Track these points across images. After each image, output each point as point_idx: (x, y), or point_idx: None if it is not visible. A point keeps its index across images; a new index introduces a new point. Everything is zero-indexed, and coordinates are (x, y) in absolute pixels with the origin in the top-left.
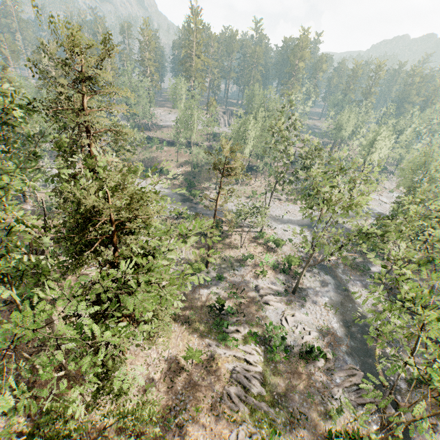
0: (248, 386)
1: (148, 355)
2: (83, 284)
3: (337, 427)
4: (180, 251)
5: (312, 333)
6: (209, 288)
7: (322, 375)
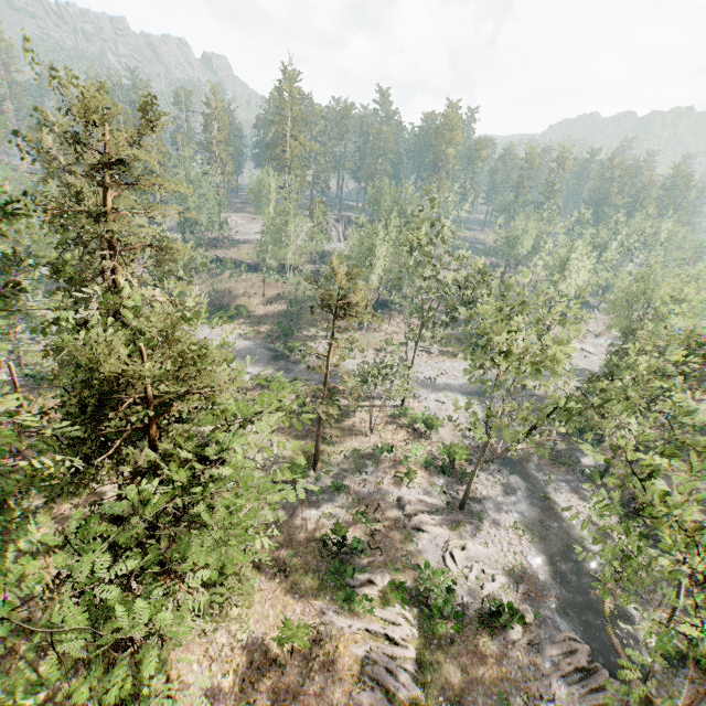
0: (394, 688)
1: (211, 639)
2: (95, 512)
3: None
4: (269, 443)
5: (497, 577)
6: (319, 506)
7: (520, 655)
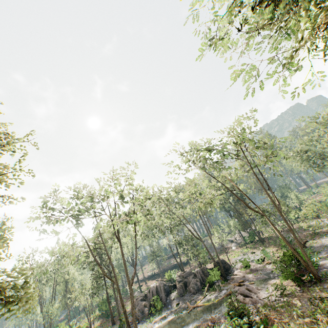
0: None
1: None
2: None
3: (291, 290)
4: None
5: None
6: None
7: (255, 310)
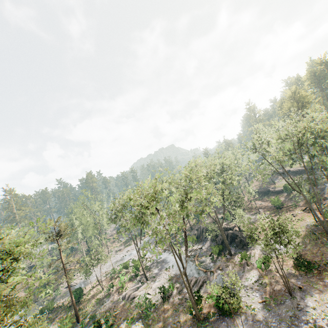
0: None
1: None
2: None
3: None
4: None
5: (165, 285)
6: None
7: (178, 296)
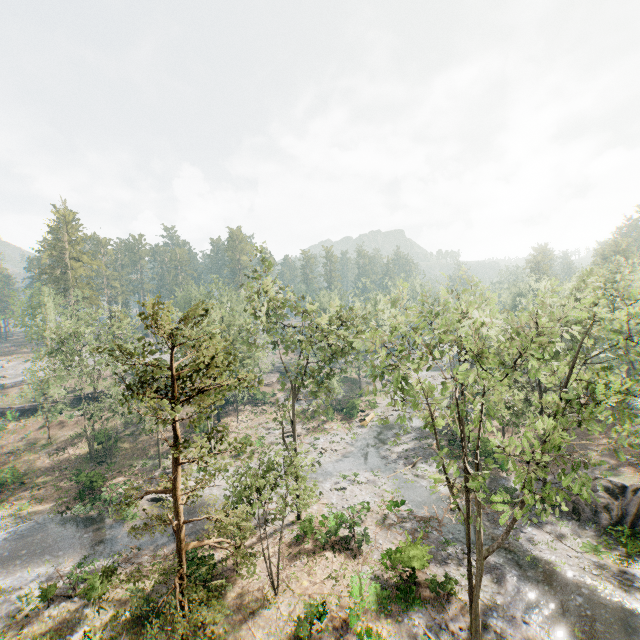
0: None
1: None
2: None
3: None
4: None
5: None
6: None
7: None
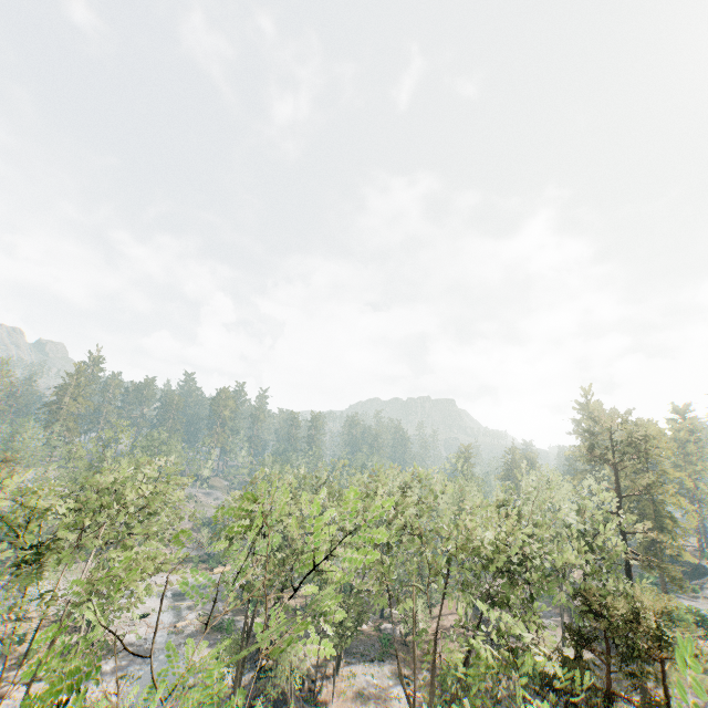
0: None
1: None
2: None
3: None
4: None
5: None
6: None
7: None
